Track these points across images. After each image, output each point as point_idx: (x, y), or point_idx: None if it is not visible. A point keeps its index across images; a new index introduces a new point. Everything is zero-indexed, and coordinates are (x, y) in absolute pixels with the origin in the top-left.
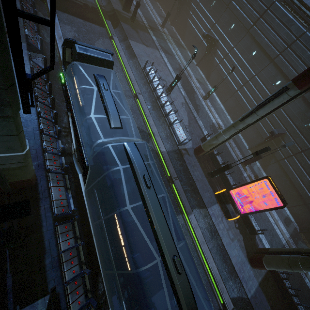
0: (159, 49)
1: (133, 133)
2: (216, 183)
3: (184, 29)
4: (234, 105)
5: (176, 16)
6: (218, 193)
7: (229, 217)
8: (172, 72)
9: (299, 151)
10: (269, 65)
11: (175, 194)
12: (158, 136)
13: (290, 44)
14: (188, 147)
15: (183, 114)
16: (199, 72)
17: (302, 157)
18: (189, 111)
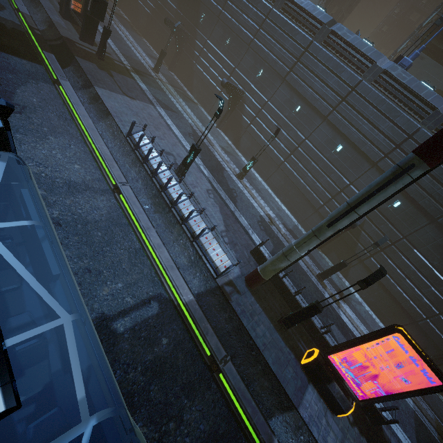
0: (154, 103)
1: (80, 399)
2: (296, 335)
3: (190, 76)
4: (283, 183)
5: (175, 57)
6: (308, 364)
7: (339, 410)
8: (182, 139)
9: (388, 244)
10: (321, 125)
11: (229, 398)
12: (173, 269)
13: (345, 96)
14: (235, 277)
15: (213, 211)
16: (223, 137)
17: (394, 252)
18: (222, 202)
